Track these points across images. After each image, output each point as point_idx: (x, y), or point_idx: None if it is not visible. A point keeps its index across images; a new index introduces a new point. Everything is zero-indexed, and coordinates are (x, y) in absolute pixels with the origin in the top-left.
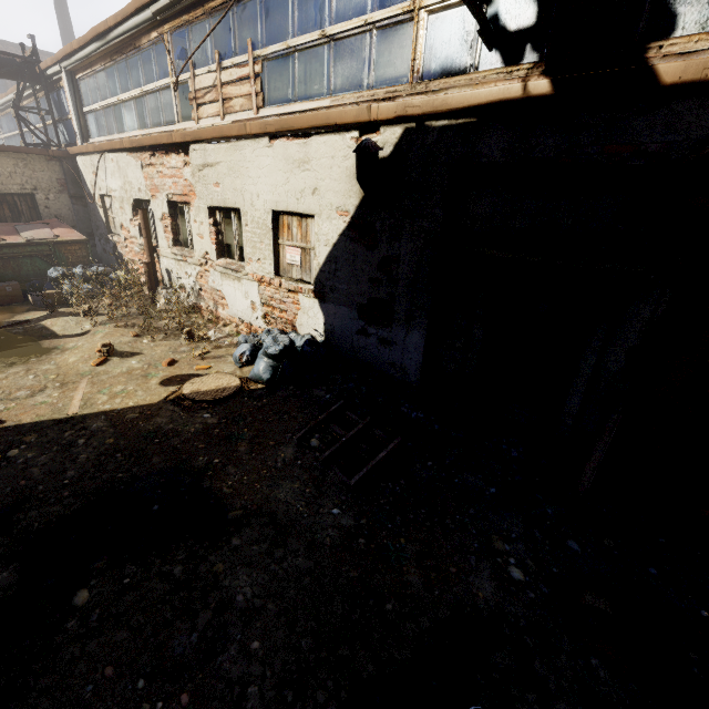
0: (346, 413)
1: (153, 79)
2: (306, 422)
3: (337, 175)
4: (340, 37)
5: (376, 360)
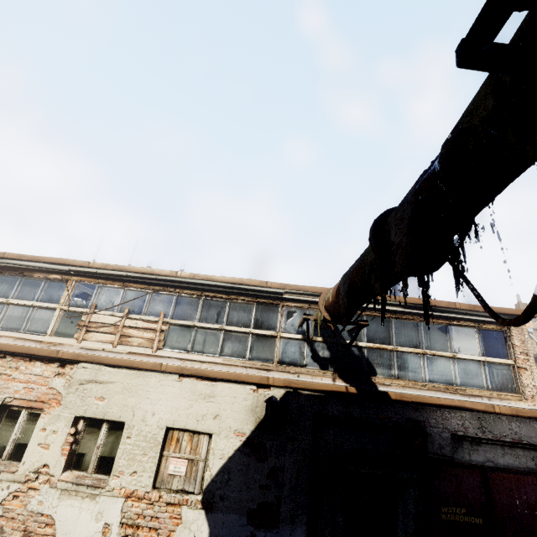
0: None
1: (32, 298)
2: None
3: (238, 408)
4: (233, 332)
5: None
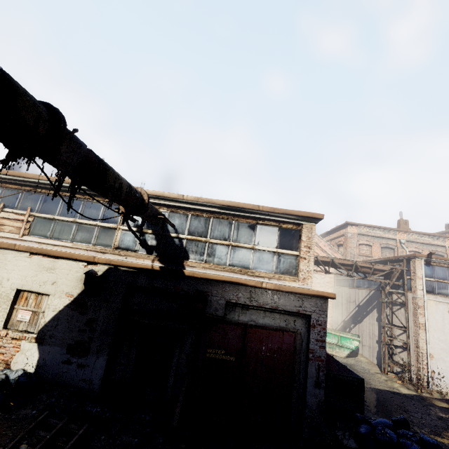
0: (49, 420)
1: None
2: (16, 435)
3: (70, 278)
4: (83, 224)
5: (73, 379)
